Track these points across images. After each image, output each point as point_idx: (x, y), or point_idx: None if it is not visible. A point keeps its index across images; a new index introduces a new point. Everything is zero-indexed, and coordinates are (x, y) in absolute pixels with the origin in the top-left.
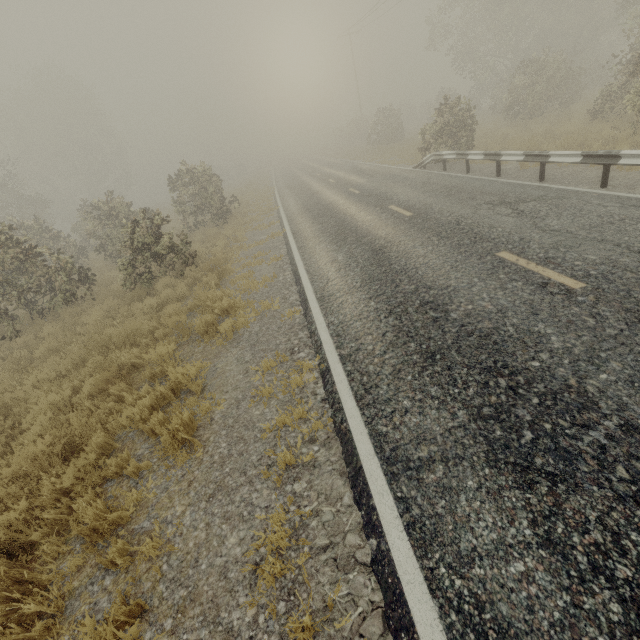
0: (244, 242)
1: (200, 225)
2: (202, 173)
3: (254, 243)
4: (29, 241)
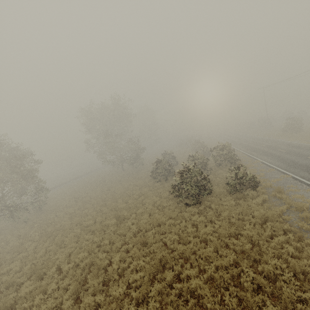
0: (264, 177)
1: (218, 164)
2: (228, 146)
3: (273, 179)
4: (162, 166)
